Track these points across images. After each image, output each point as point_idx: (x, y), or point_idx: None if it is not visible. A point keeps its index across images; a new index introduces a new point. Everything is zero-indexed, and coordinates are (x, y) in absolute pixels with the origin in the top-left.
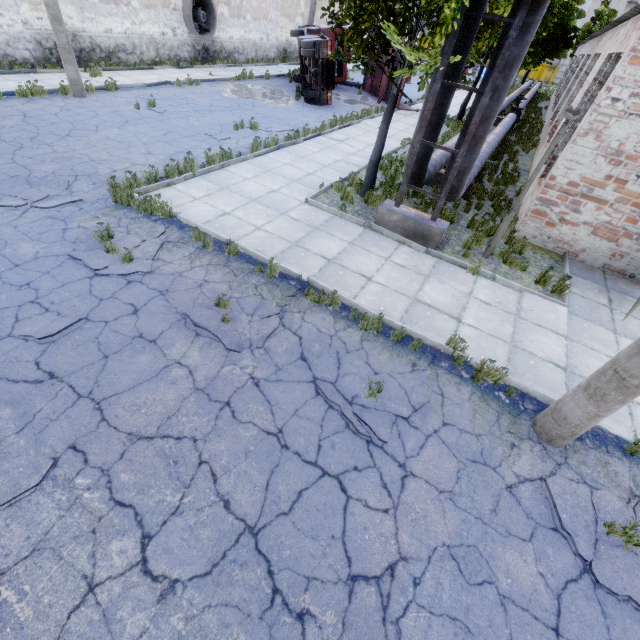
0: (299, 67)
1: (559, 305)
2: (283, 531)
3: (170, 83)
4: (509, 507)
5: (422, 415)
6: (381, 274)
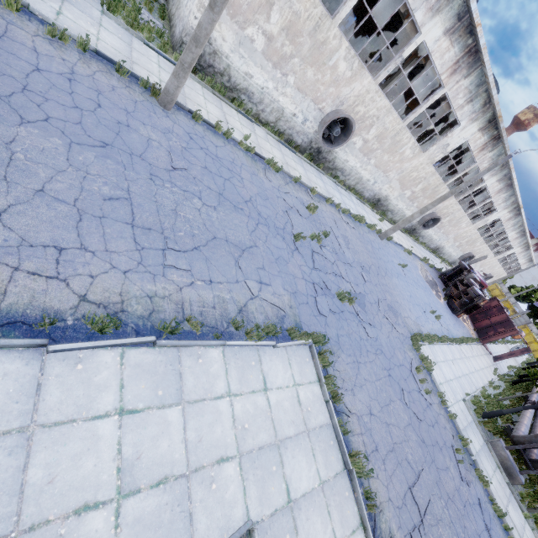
0: (438, 261)
1: None
2: None
3: (402, 246)
4: None
5: None
6: (493, 480)
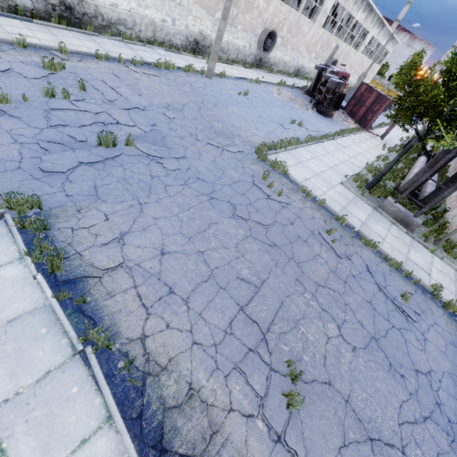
0: (304, 82)
1: None
2: (386, 343)
3: (246, 79)
4: None
5: (425, 316)
6: (388, 238)
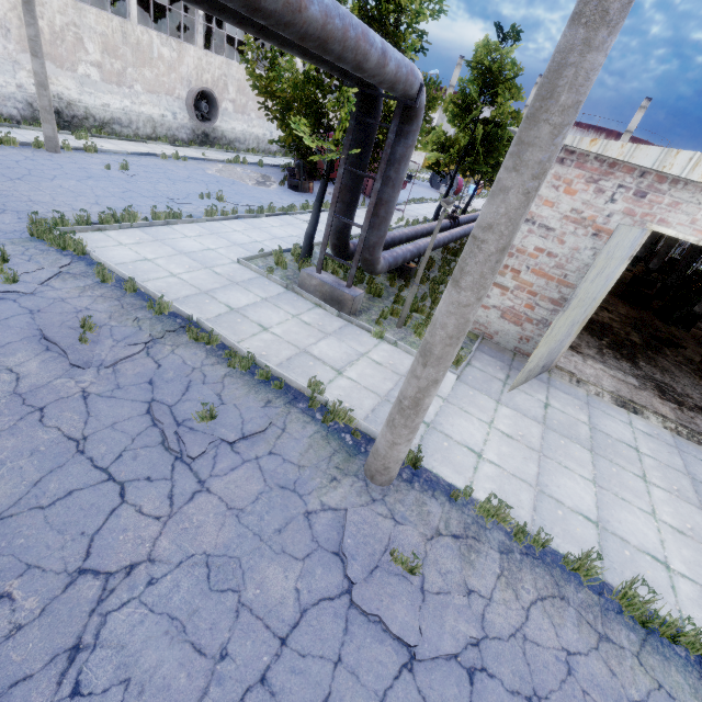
0: None
1: (450, 373)
2: (29, 522)
3: (156, 155)
4: (297, 529)
5: (251, 443)
6: (281, 327)
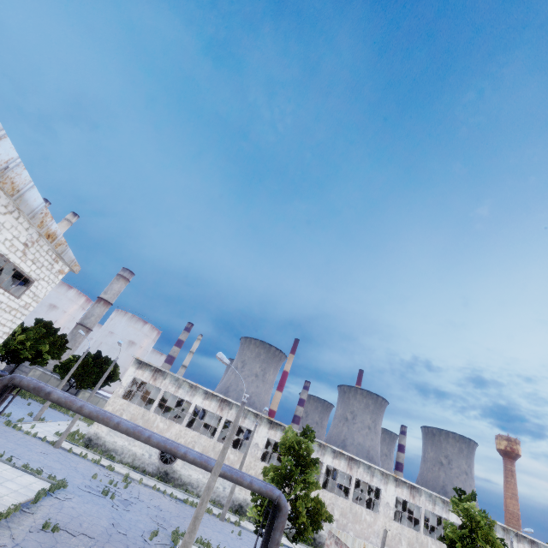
0: None
1: None
2: None
3: None
4: None
5: None
6: None
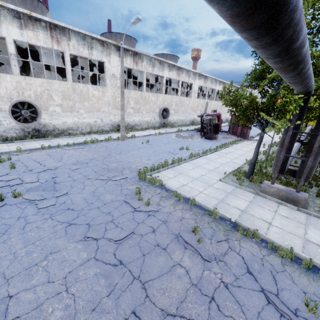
0: (198, 126)
1: None
2: None
3: (152, 134)
4: None
5: None
6: (275, 221)
